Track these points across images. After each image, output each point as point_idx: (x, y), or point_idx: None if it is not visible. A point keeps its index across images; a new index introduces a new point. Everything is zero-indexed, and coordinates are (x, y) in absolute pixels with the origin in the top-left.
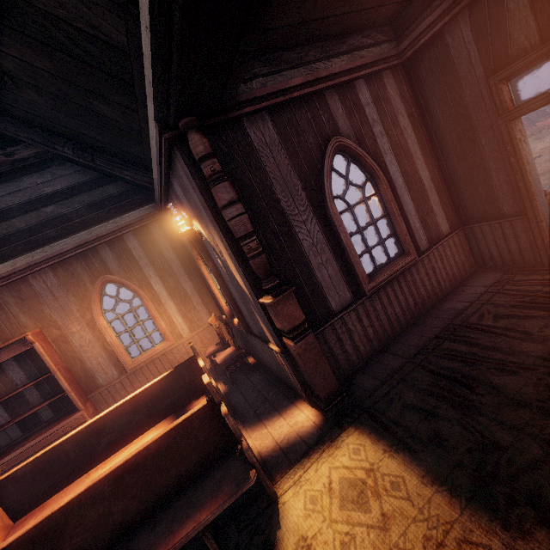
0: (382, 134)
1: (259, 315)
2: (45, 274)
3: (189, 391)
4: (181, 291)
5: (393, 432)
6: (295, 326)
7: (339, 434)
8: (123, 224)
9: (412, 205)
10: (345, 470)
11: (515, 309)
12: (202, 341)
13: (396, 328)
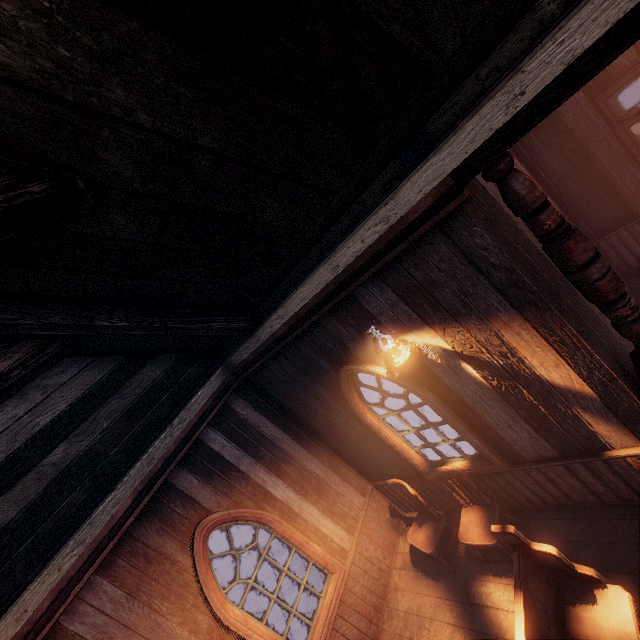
0: None
1: (606, 413)
2: (93, 590)
3: (554, 616)
4: (310, 478)
5: None
6: None
7: None
8: (194, 418)
9: None
10: None
11: None
12: (371, 539)
13: None
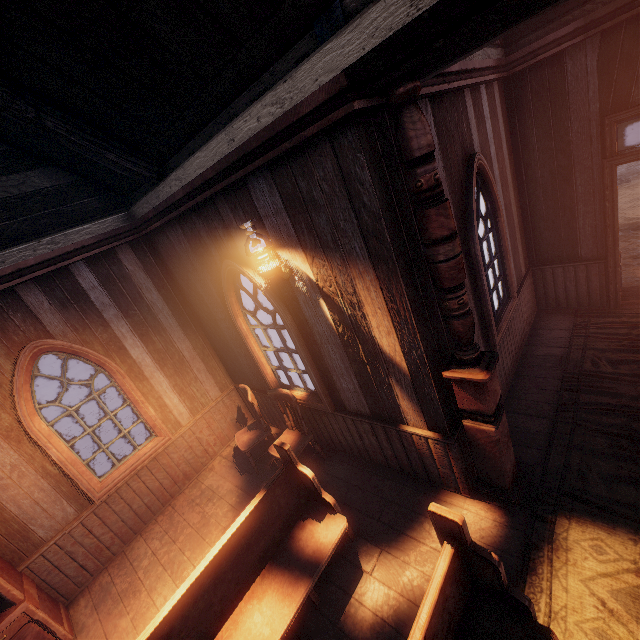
0: (495, 158)
1: (411, 392)
2: None
3: (286, 518)
4: (175, 355)
5: (622, 514)
6: (496, 404)
7: (551, 530)
8: (69, 247)
9: (510, 244)
10: (606, 579)
11: (624, 354)
12: (210, 426)
13: (508, 383)
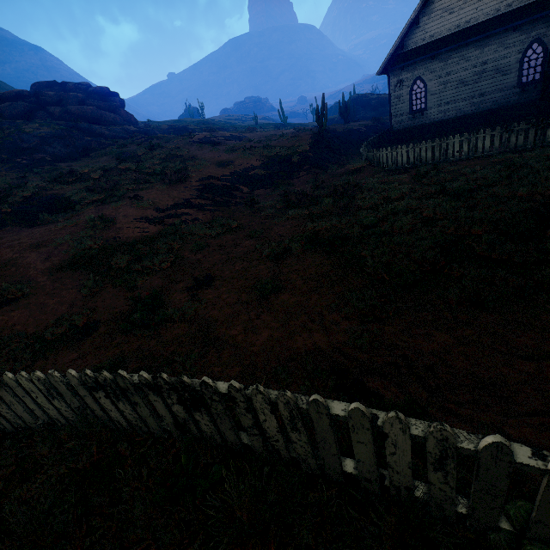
0: None
1: None
2: None
3: None
4: None
5: None
6: None
7: None
8: None
9: None
10: None
11: None
12: None
13: None
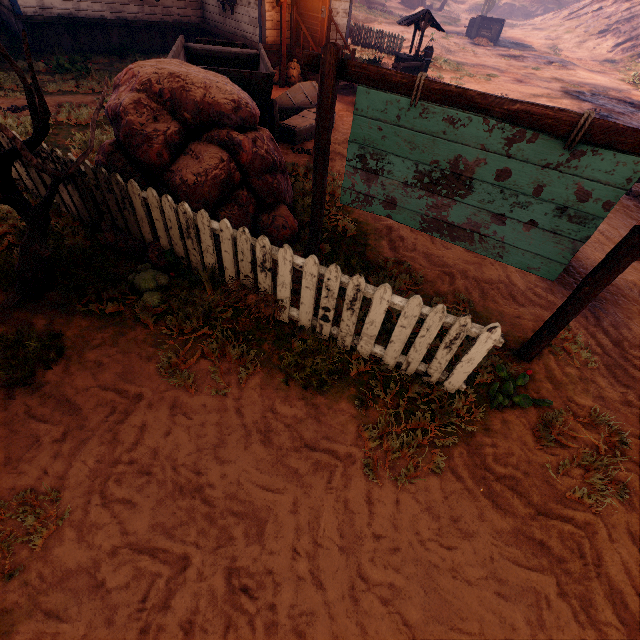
0: None
1: None
2: None
3: None
4: None
5: None
6: None
7: None
8: None
9: None
10: None
11: None
12: None
13: None
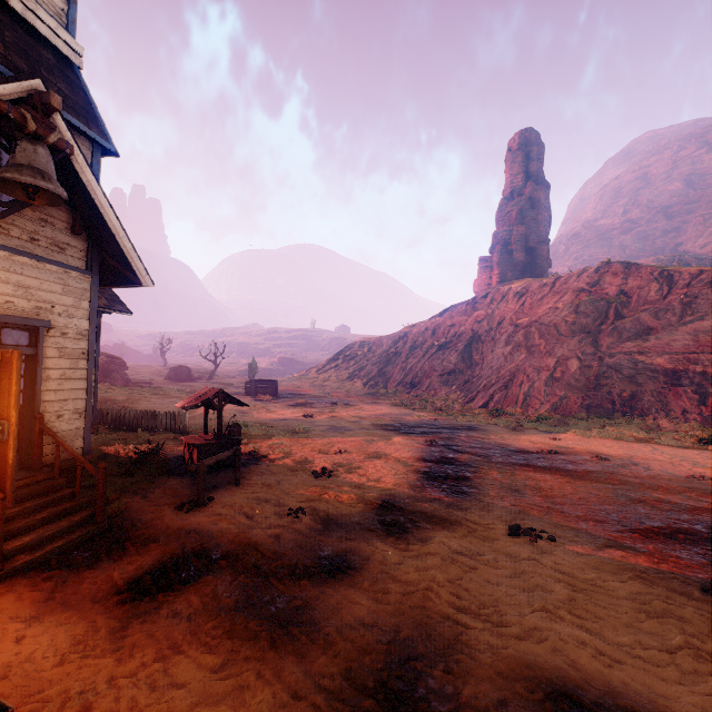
0: None
1: None
2: None
3: None
4: None
5: None
6: None
7: None
8: None
9: None
10: None
11: None
12: None
13: None
